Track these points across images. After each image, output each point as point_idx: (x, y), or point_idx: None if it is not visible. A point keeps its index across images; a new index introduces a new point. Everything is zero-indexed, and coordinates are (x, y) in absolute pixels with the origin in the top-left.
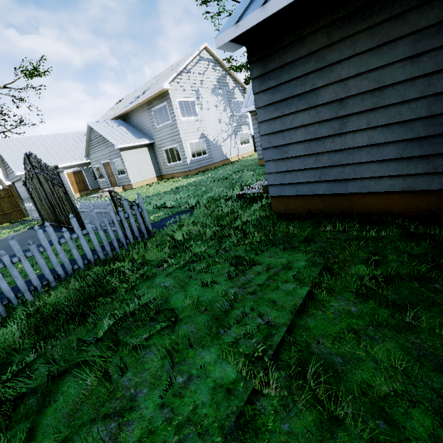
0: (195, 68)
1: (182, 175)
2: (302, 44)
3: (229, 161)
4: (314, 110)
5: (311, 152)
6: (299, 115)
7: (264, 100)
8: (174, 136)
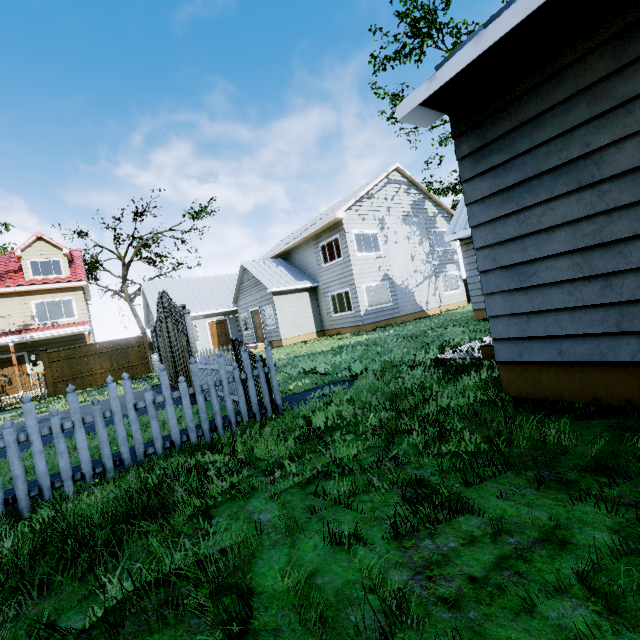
0: (381, 192)
1: (352, 331)
2: (556, 84)
3: (425, 314)
4: (592, 190)
5: (590, 273)
6: (557, 205)
7: (482, 189)
8: (345, 276)
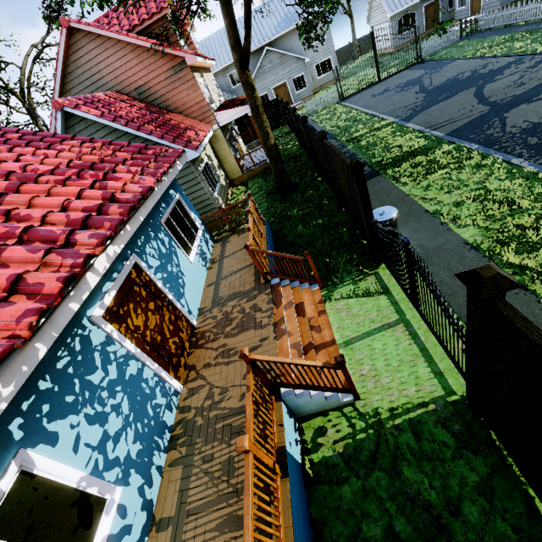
0: None
1: (332, 83)
2: None
3: None
4: None
5: None
6: None
7: None
8: (328, 49)
